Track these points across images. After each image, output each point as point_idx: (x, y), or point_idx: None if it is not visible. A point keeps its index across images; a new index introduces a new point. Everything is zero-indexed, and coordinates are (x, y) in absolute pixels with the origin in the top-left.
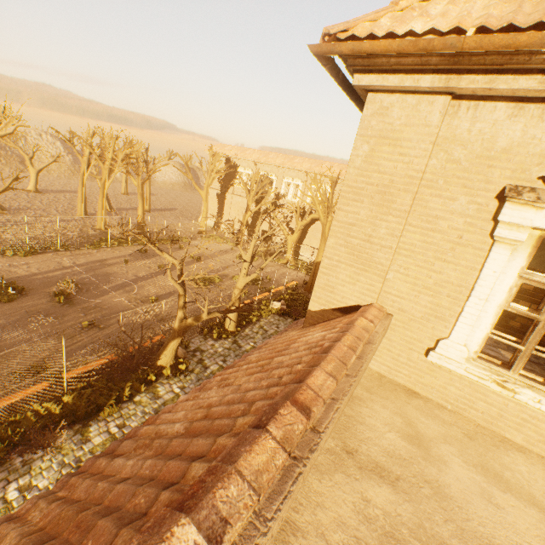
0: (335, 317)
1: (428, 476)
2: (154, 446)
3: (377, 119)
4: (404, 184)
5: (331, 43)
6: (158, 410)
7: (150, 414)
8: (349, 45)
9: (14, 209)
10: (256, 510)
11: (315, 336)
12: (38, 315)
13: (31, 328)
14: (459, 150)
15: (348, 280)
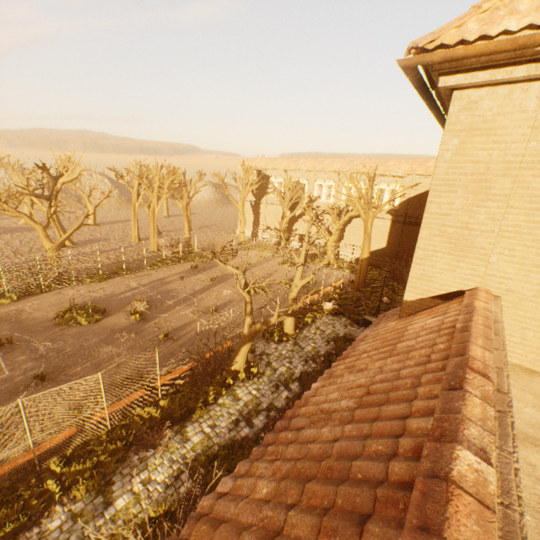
0: (434, 304)
1: None
2: (335, 418)
3: (466, 114)
4: (501, 169)
5: (421, 55)
6: (241, 410)
7: (235, 414)
8: (440, 54)
9: (81, 243)
10: (497, 446)
11: (428, 322)
12: (121, 332)
13: (119, 343)
14: None
15: (446, 268)
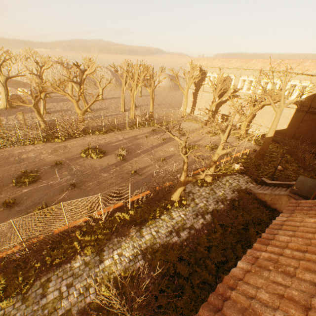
0: None
1: None
2: None
3: None
4: None
5: None
6: (174, 225)
7: (170, 227)
8: None
9: (95, 110)
10: None
11: None
12: (112, 166)
13: (111, 172)
14: None
15: None
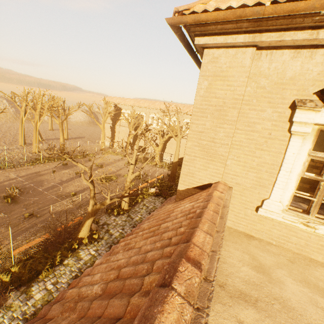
0: (195, 192)
1: (275, 294)
2: (77, 309)
3: (211, 65)
4: (232, 104)
5: (180, 16)
6: (81, 268)
7: (75, 271)
8: (192, 17)
9: None
10: None
11: (186, 206)
12: None
13: None
14: (263, 80)
15: (202, 168)
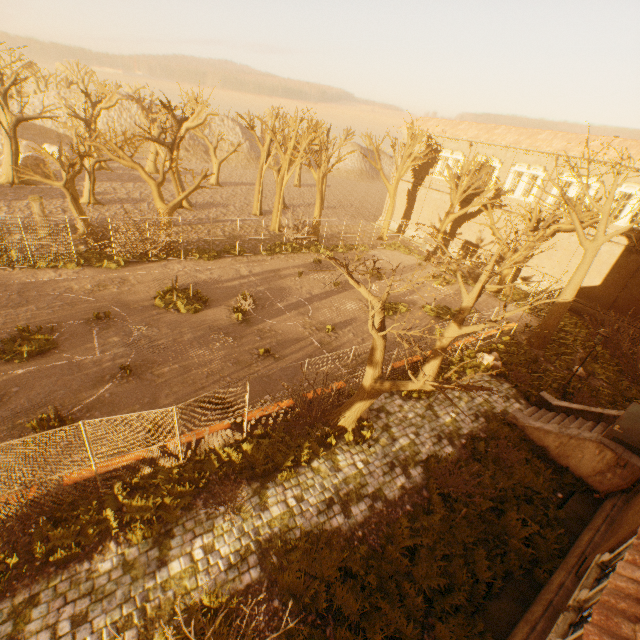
0: None
1: None
2: None
3: None
4: None
5: None
6: (338, 487)
7: (329, 491)
8: None
9: (199, 206)
10: None
11: None
12: (219, 332)
13: (213, 347)
14: None
15: None
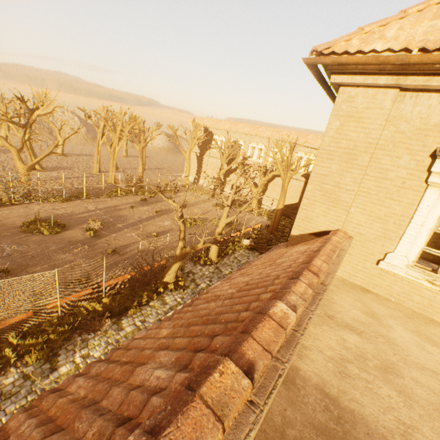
0: (310, 239)
1: (381, 333)
2: (221, 298)
3: (346, 104)
4: (364, 147)
5: (318, 57)
6: (167, 312)
7: (161, 314)
8: (331, 59)
9: (49, 168)
10: (305, 307)
11: (301, 249)
12: (77, 244)
13: (74, 252)
14: (404, 124)
15: (321, 213)
